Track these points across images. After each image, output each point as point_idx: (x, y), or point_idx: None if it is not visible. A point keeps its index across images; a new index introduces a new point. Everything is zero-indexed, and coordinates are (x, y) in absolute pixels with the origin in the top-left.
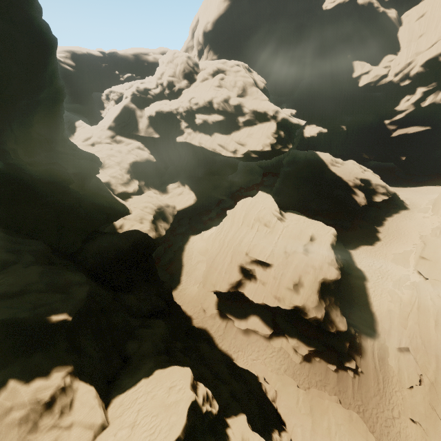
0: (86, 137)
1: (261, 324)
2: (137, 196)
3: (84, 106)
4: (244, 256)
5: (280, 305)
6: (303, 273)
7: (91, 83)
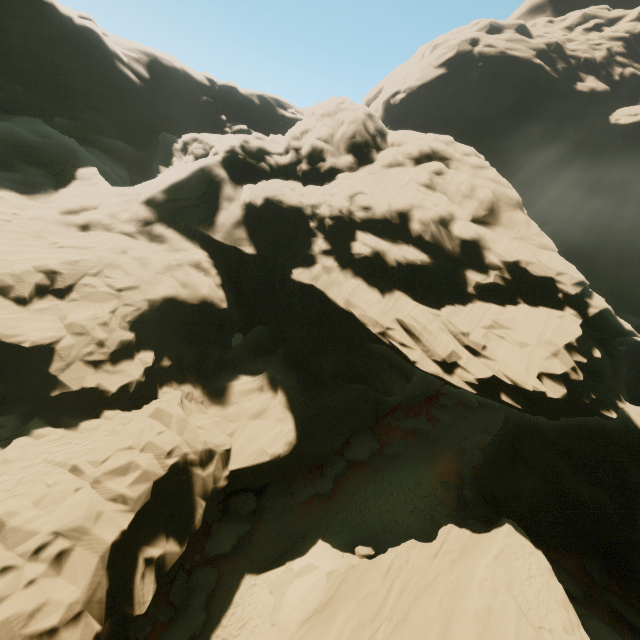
0: (79, 205)
1: None
2: (121, 414)
3: (136, 150)
4: None
5: None
6: None
7: (169, 117)
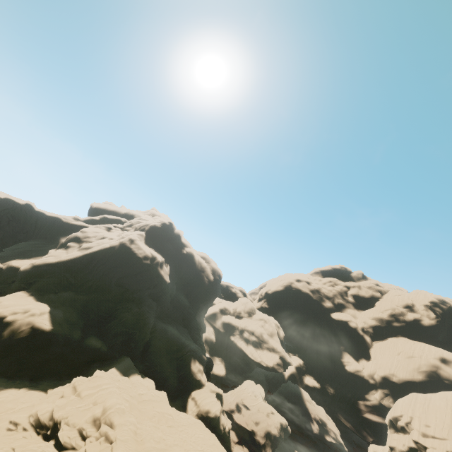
0: None
1: (234, 435)
2: None
3: None
4: (240, 399)
5: (247, 427)
6: (262, 421)
7: None
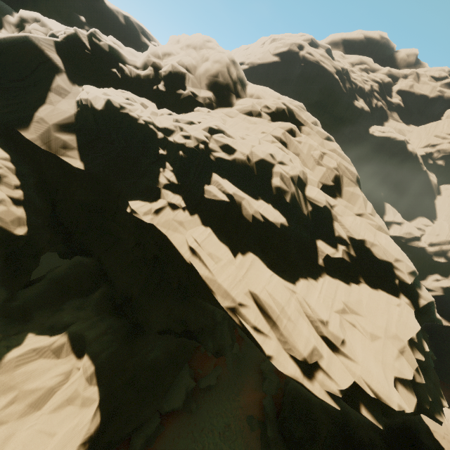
0: None
1: None
2: None
3: None
4: None
5: None
6: None
7: None
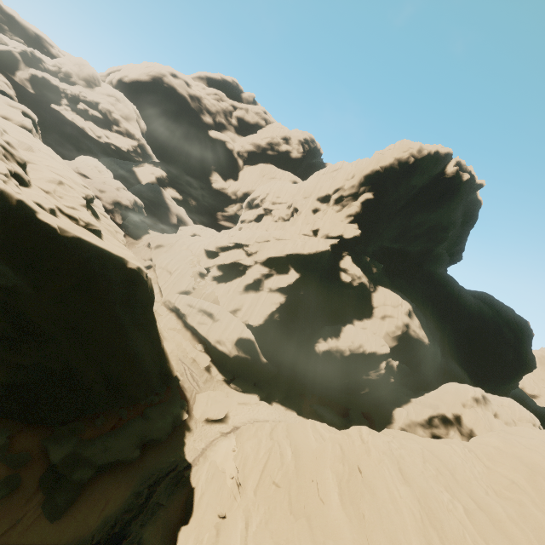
0: None
1: None
2: None
3: None
4: (74, 167)
5: None
6: (110, 191)
7: None
